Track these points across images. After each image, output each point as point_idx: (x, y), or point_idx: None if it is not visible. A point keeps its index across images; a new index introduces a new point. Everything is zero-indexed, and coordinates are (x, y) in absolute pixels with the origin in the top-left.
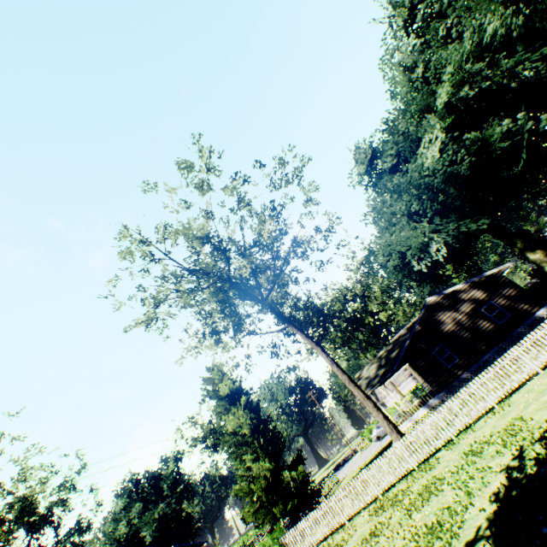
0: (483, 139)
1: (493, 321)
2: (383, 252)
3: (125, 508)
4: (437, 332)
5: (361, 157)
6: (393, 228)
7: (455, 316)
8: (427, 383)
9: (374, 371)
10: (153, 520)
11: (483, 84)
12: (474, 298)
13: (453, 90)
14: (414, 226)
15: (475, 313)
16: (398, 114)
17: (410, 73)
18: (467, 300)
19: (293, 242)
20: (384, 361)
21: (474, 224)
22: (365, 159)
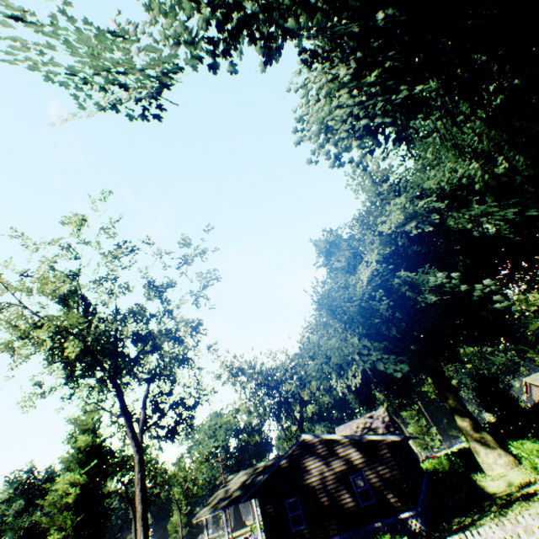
0: (416, 283)
1: (356, 498)
2: (305, 352)
3: (9, 499)
4: (299, 478)
5: (321, 246)
6: (323, 331)
7: (323, 470)
8: (266, 537)
9: (236, 487)
10: (19, 529)
11: (427, 227)
12: (349, 459)
13: (404, 219)
14: (347, 336)
15: (343, 477)
16: (358, 219)
17: (378, 185)
18: (342, 457)
19: (147, 333)
20: (249, 480)
21: (394, 365)
22: (324, 249)
